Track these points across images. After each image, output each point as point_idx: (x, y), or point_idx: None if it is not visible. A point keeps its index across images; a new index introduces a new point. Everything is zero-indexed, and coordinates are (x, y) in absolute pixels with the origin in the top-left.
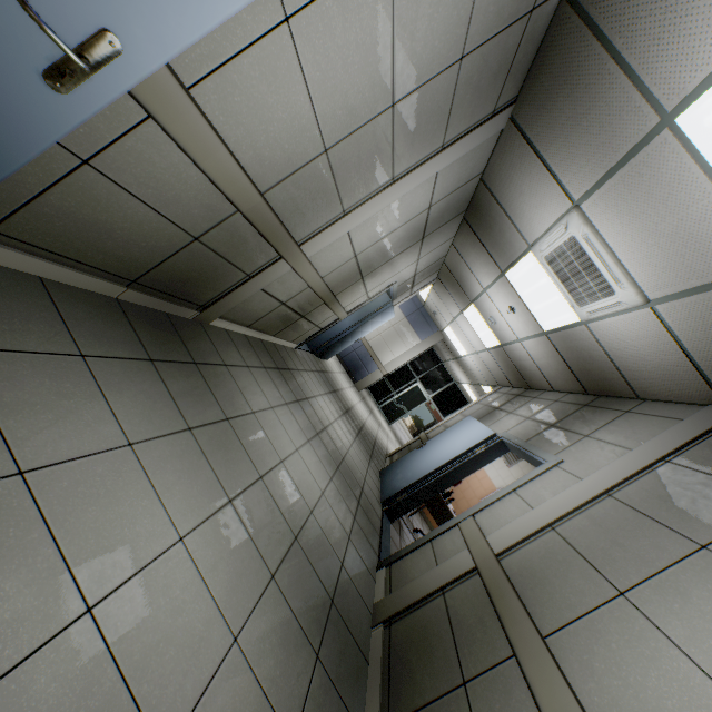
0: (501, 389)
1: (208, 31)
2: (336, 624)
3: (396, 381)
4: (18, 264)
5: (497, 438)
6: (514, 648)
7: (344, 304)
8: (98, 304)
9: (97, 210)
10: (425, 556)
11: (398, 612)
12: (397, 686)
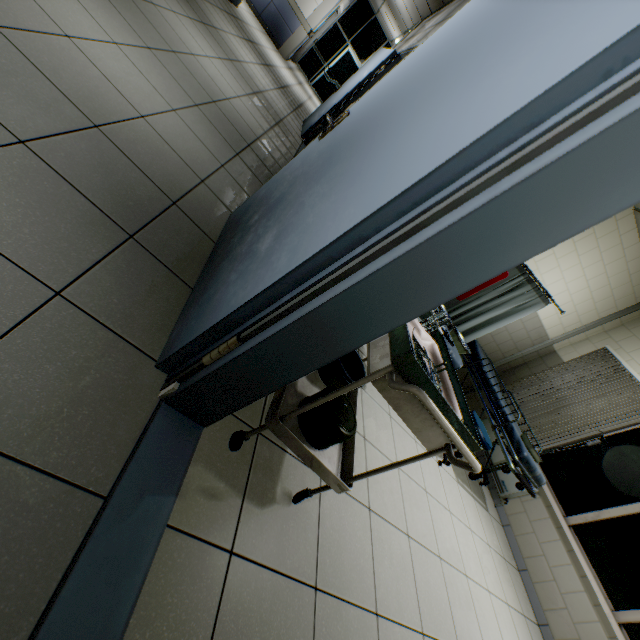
0: (422, 23)
1: None
2: (252, 155)
3: (326, 49)
4: None
5: (396, 56)
6: None
7: None
8: None
9: None
10: None
11: None
12: None
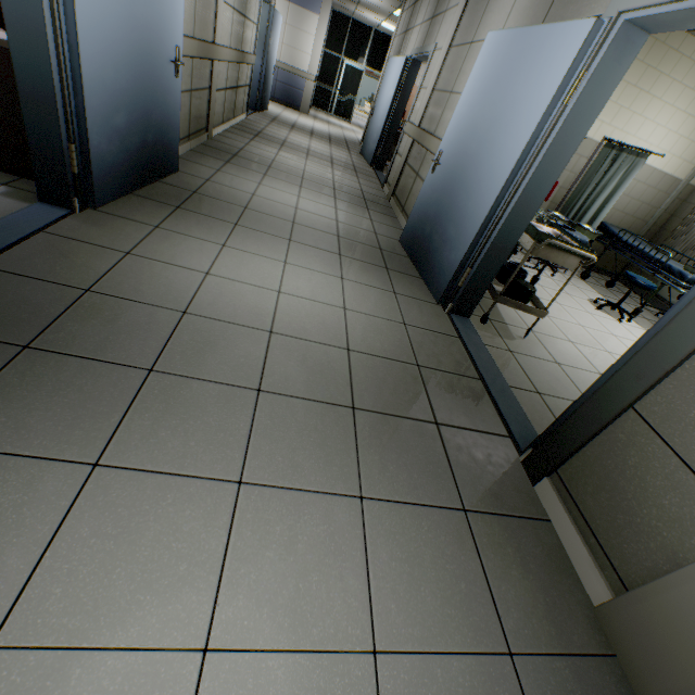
0: (405, 7)
1: (184, 14)
2: (371, 204)
3: (327, 77)
4: None
5: (410, 60)
6: (425, 148)
7: (248, 50)
8: (193, 156)
9: None
10: (397, 161)
11: (395, 187)
12: (402, 201)
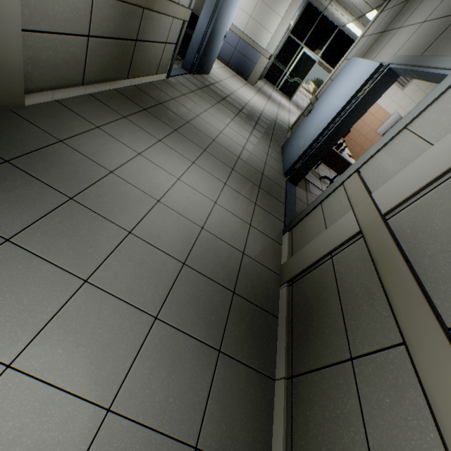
0: (387, 6)
1: None
2: (240, 310)
3: (284, 58)
4: None
5: (384, 69)
6: (406, 342)
7: None
8: None
9: None
10: (316, 220)
11: (296, 275)
12: (297, 343)
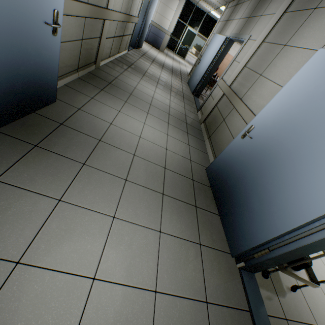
0: (228, 6)
1: None
2: (189, 127)
3: (177, 34)
4: (60, 85)
5: (228, 39)
6: (233, 105)
7: (134, 14)
8: (78, 83)
9: (62, 55)
10: (210, 100)
11: (206, 118)
12: (209, 130)
